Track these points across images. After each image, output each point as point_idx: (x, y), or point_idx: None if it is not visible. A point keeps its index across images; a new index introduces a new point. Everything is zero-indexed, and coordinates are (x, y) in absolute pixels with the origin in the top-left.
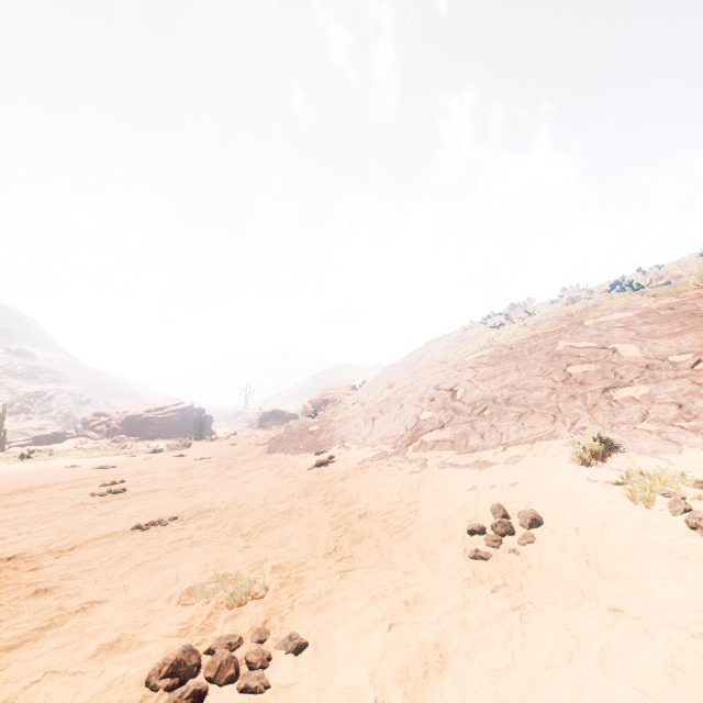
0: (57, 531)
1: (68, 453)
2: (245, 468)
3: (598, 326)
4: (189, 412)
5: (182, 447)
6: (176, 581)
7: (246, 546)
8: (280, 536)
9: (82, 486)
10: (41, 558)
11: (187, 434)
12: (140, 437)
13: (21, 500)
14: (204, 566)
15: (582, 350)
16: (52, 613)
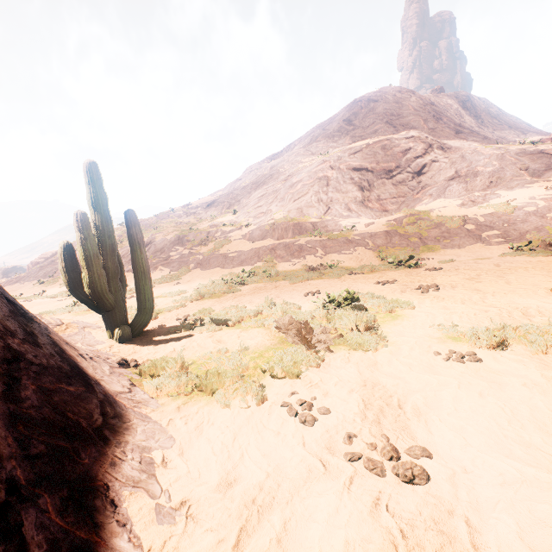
0: None
1: None
2: None
3: None
4: None
5: None
6: None
7: None
8: None
9: None
10: None
11: None
12: None
13: None
14: None
15: None
16: None
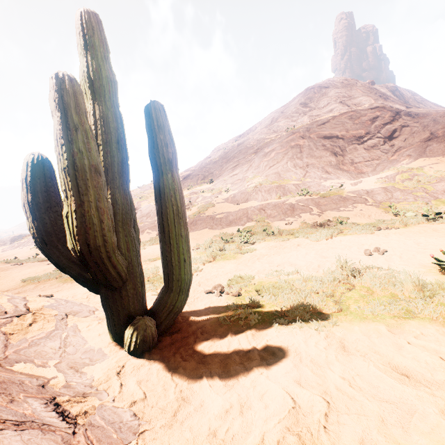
0: None
1: None
2: None
3: None
4: None
5: None
6: None
7: None
8: None
9: None
10: None
11: None
12: None
13: None
14: None
15: None
16: None
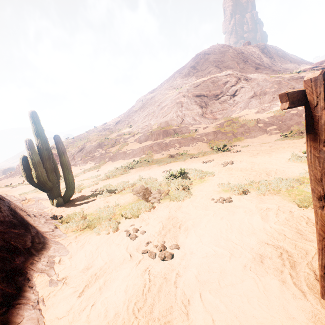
0: None
1: None
2: None
3: None
4: None
5: None
6: None
7: None
8: None
9: None
10: None
11: None
12: None
13: None
14: None
15: None
16: None
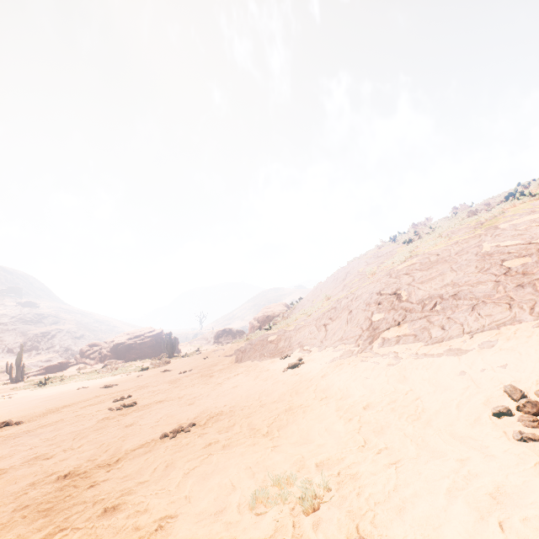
0: (95, 445)
1: (74, 377)
2: (225, 376)
3: (515, 228)
4: (160, 337)
5: (163, 364)
6: (232, 488)
7: (274, 445)
8: (299, 433)
9: (98, 403)
10: (94, 474)
11: (160, 354)
12: (125, 360)
13: (53, 419)
14: (248, 469)
15: (510, 248)
16: (132, 535)
